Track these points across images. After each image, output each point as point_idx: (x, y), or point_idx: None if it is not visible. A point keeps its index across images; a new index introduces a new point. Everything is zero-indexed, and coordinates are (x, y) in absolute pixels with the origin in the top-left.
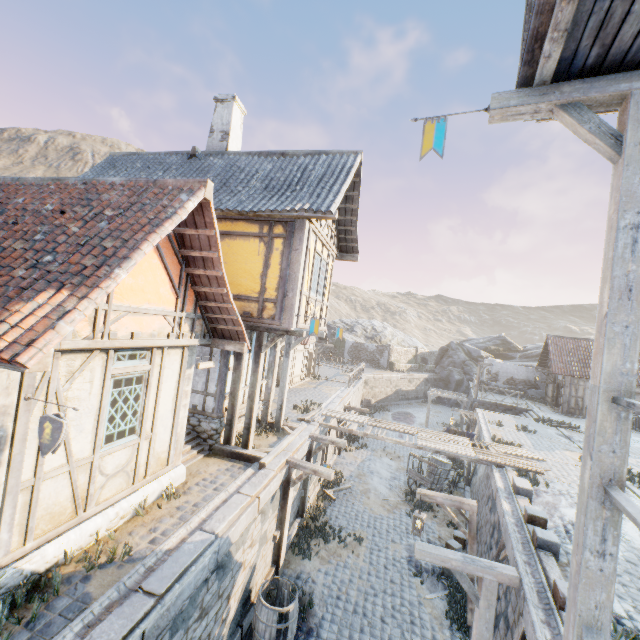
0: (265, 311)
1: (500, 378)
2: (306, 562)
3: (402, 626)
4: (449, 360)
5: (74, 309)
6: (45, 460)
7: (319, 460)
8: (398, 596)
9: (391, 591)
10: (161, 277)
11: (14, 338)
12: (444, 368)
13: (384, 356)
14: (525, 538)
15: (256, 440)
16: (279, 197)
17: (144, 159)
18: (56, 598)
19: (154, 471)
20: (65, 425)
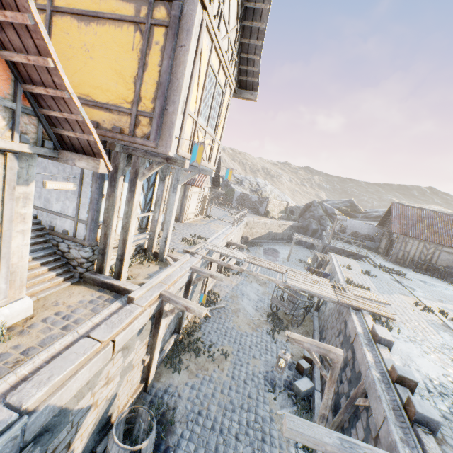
0: (138, 128)
1: (347, 231)
2: (176, 375)
3: (254, 444)
4: (310, 214)
5: None
6: None
7: (200, 285)
8: (253, 412)
9: (247, 406)
10: None
11: None
12: (306, 219)
13: (263, 206)
14: (395, 402)
15: (137, 269)
16: None
17: None
18: None
19: None
20: None
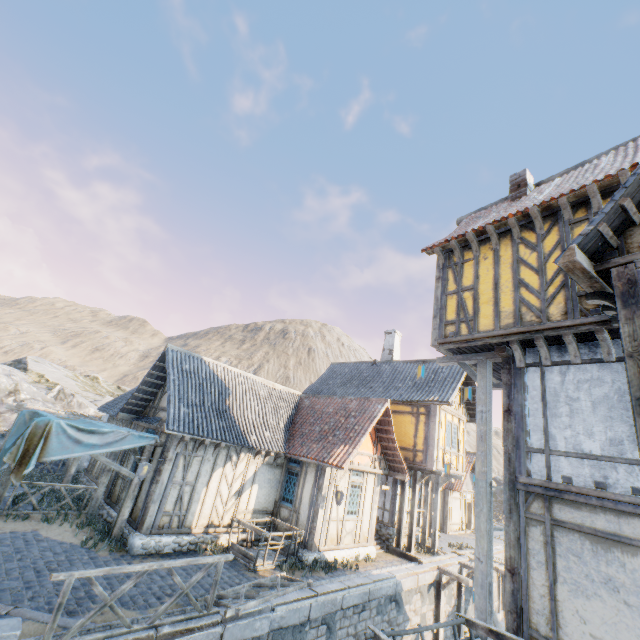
0: (417, 457)
1: None
2: None
3: None
4: None
5: (352, 452)
6: (332, 511)
7: None
8: None
9: None
10: (368, 438)
11: (338, 460)
12: None
13: None
14: None
15: (417, 554)
16: (421, 391)
17: (349, 366)
18: (336, 570)
19: (362, 542)
20: (344, 494)
